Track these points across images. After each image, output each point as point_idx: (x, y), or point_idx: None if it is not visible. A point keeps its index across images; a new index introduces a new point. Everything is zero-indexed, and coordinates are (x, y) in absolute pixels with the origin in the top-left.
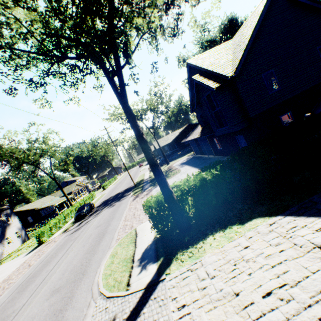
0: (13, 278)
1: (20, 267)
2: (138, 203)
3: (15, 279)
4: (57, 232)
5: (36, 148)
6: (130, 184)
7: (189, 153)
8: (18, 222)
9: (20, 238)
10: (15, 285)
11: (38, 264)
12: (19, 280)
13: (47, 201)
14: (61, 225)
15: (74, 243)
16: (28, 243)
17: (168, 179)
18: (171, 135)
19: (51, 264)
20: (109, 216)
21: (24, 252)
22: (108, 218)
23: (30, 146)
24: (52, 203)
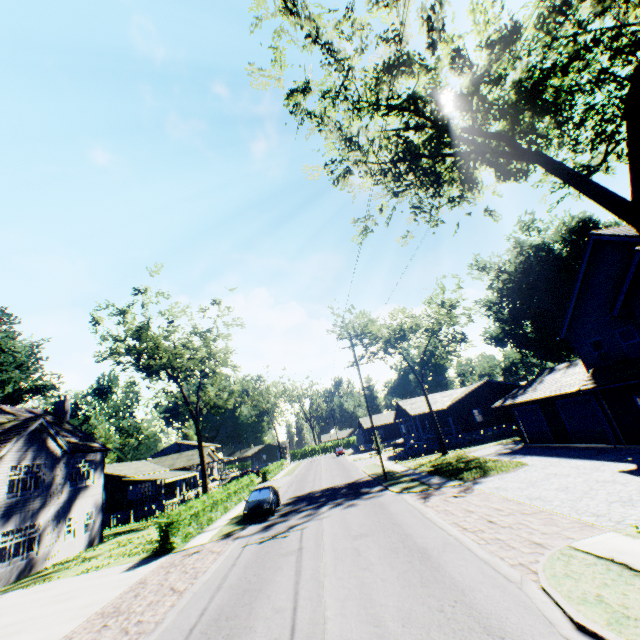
0: (142, 611)
1: (138, 589)
2: (460, 503)
3: (150, 614)
4: (200, 535)
5: (198, 347)
6: (353, 476)
7: (495, 441)
8: (101, 489)
9: (89, 532)
10: (168, 629)
11: (210, 590)
12: (174, 619)
13: (147, 470)
14: (204, 523)
15: (306, 560)
16: (109, 548)
17: (503, 473)
18: (441, 395)
19: (274, 596)
20: (372, 520)
21: (113, 563)
22: (373, 523)
23: (189, 341)
24: (160, 476)
